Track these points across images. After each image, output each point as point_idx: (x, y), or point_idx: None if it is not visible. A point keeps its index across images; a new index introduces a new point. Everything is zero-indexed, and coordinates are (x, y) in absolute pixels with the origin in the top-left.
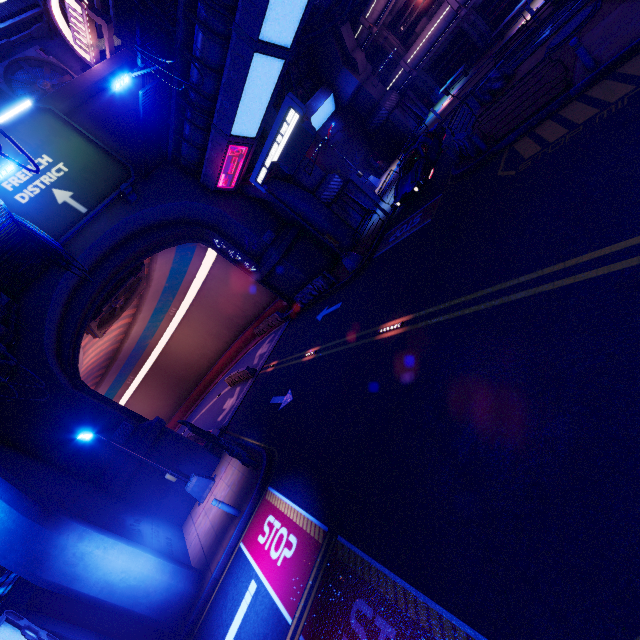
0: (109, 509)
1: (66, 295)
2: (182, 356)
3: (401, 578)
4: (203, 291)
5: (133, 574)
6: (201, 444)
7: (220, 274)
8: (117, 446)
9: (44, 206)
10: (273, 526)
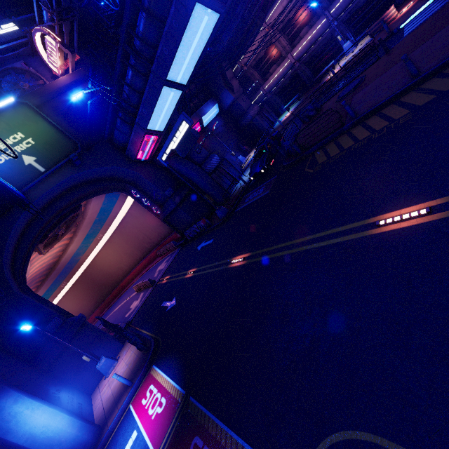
0: (38, 381)
1: (23, 226)
2: (104, 268)
3: (221, 421)
4: (123, 224)
5: (51, 428)
6: (112, 334)
7: (135, 213)
8: (49, 335)
9: (15, 166)
10: (152, 392)
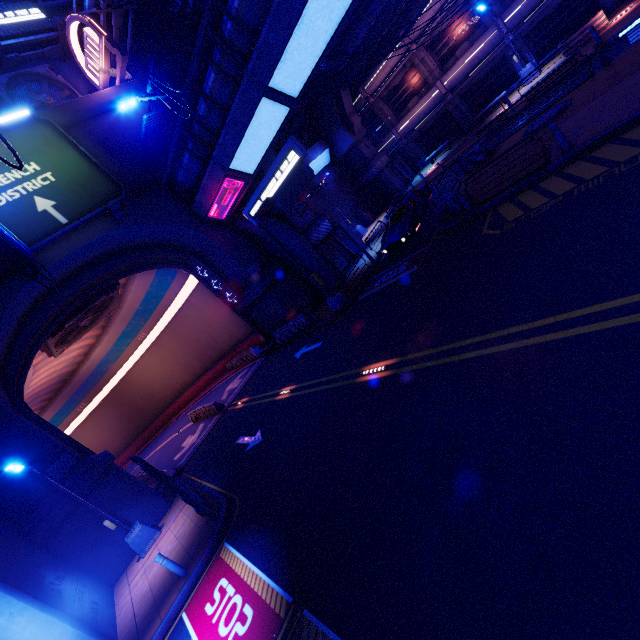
0: (27, 561)
1: (26, 306)
2: (144, 385)
3: None
4: (178, 318)
5: None
6: (151, 486)
7: (198, 302)
8: (52, 482)
9: (21, 211)
10: (225, 592)
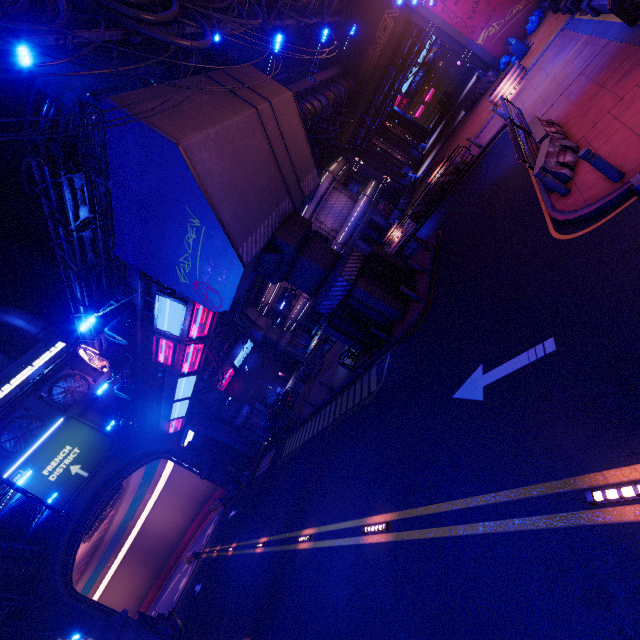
0: None
1: (71, 529)
2: (156, 532)
3: None
4: (170, 480)
5: None
6: None
7: (180, 470)
8: None
9: (64, 479)
10: None
